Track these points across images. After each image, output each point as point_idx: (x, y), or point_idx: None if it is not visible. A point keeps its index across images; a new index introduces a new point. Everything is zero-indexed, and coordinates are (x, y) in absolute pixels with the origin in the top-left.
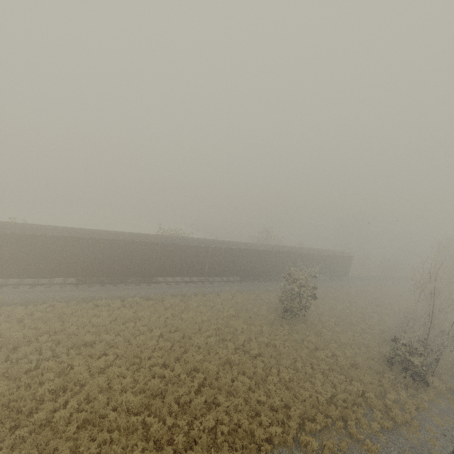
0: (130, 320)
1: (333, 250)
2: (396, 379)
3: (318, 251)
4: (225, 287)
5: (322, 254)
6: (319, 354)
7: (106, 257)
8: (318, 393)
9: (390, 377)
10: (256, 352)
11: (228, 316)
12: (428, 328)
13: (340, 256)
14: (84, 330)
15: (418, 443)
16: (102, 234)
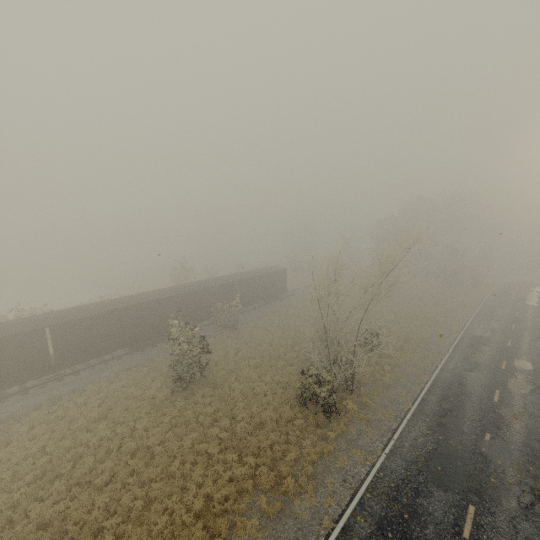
0: None
1: (262, 268)
2: (306, 422)
3: (240, 276)
4: (102, 372)
5: (244, 278)
6: (212, 431)
7: None
8: (190, 505)
9: (299, 423)
10: (104, 478)
11: (82, 425)
12: (338, 341)
13: (269, 273)
14: None
15: (309, 516)
16: None
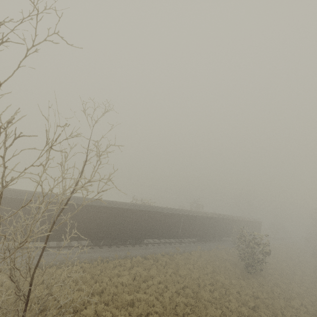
0: (147, 278)
1: (249, 217)
2: None
3: (242, 218)
4: (190, 247)
5: (245, 220)
6: (293, 303)
7: (117, 222)
8: None
9: None
10: (253, 304)
11: (211, 271)
12: None
13: (255, 221)
14: (121, 290)
15: None
16: (115, 203)
